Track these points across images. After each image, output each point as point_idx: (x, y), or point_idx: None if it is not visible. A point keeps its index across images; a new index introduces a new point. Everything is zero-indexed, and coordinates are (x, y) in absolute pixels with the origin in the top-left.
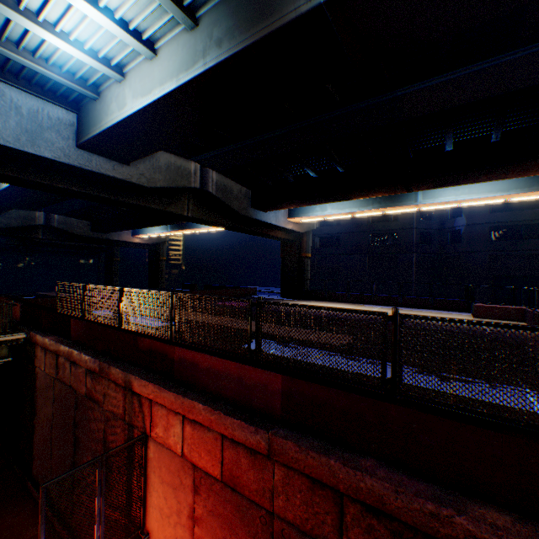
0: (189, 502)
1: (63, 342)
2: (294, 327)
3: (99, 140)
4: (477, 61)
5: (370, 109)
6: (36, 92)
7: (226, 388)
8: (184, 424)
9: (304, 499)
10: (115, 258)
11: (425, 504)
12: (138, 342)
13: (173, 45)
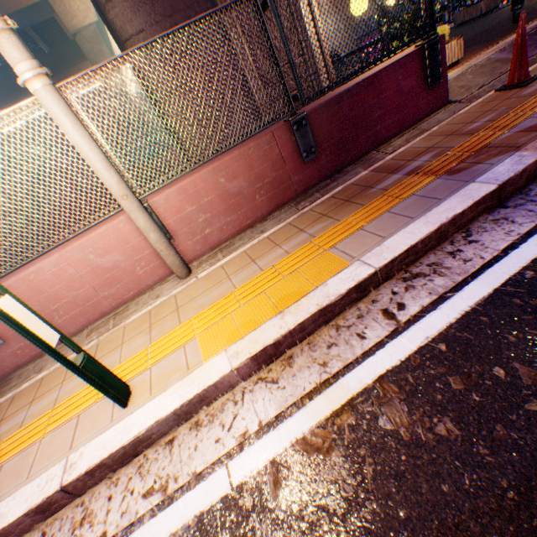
0: None
1: None
2: None
3: None
4: None
5: None
6: None
7: None
8: None
9: None
10: None
11: None
12: None
13: None
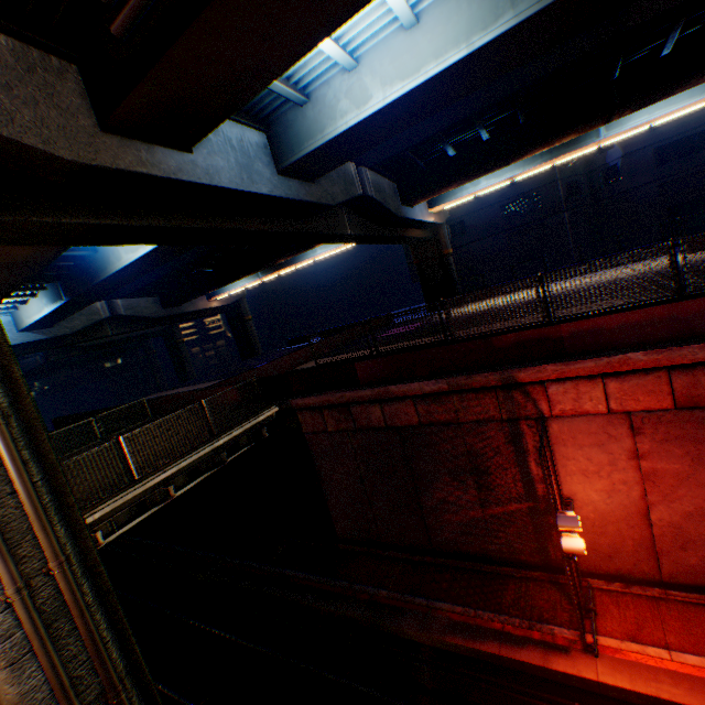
0: (625, 447)
1: (357, 389)
2: (533, 315)
3: (311, 156)
4: None
5: None
6: (234, 116)
7: (650, 334)
8: (604, 385)
9: None
10: (179, 340)
11: None
12: (491, 344)
13: (446, 4)
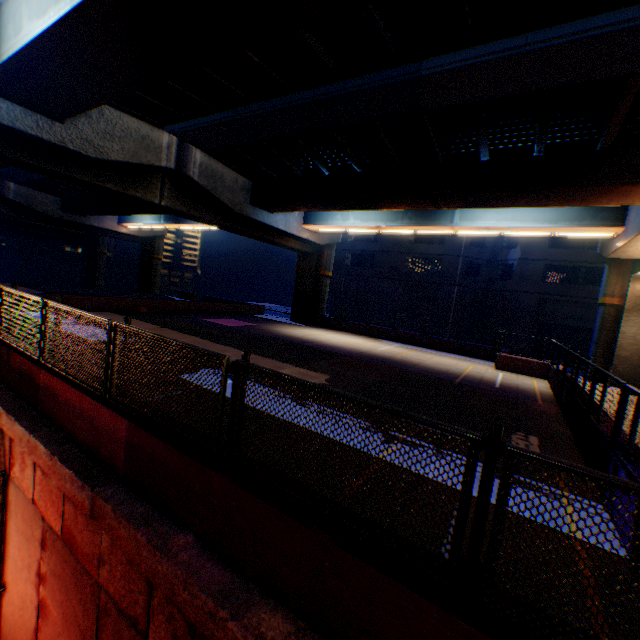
0: (39, 557)
1: None
2: (270, 358)
3: (3, 79)
4: (502, 36)
5: (388, 90)
6: None
7: (81, 429)
8: (37, 467)
9: (124, 573)
10: (101, 250)
11: (208, 601)
12: (12, 358)
13: None
